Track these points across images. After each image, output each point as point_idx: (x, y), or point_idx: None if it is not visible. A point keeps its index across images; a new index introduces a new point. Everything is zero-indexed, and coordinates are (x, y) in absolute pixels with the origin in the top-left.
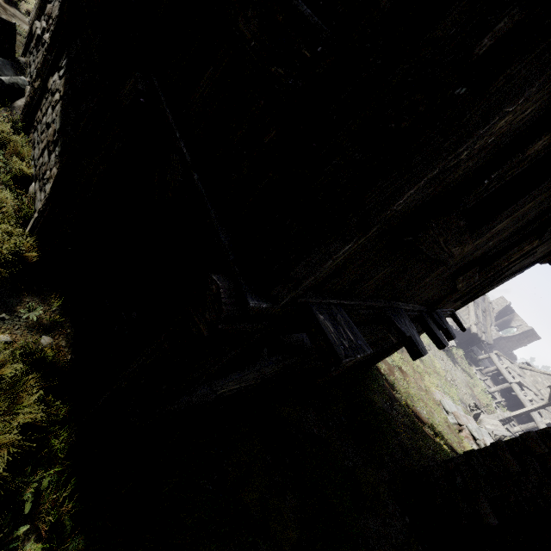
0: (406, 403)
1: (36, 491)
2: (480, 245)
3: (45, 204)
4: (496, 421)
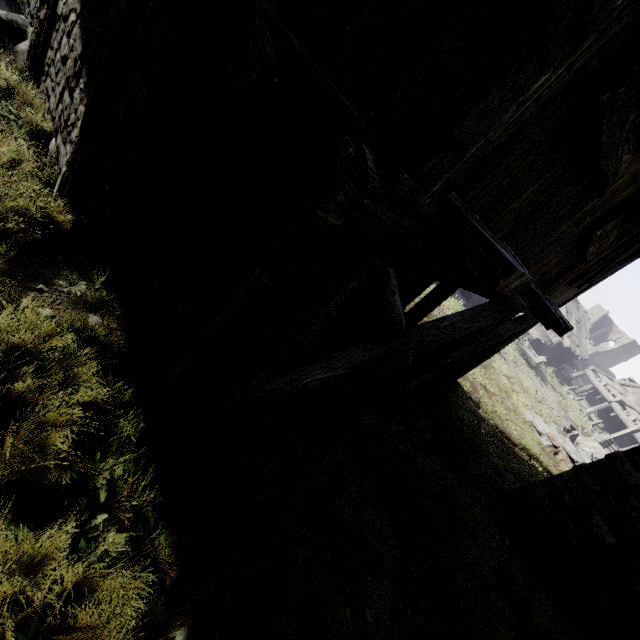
0: (494, 423)
1: (108, 481)
2: (637, 176)
3: (74, 150)
4: (595, 443)
